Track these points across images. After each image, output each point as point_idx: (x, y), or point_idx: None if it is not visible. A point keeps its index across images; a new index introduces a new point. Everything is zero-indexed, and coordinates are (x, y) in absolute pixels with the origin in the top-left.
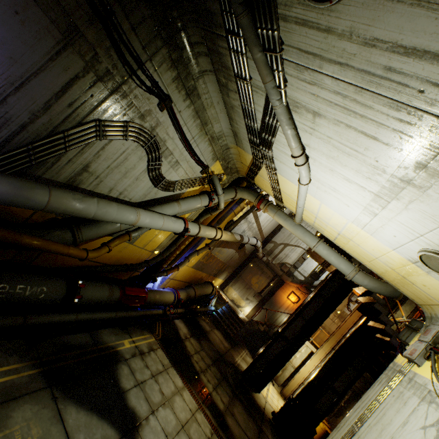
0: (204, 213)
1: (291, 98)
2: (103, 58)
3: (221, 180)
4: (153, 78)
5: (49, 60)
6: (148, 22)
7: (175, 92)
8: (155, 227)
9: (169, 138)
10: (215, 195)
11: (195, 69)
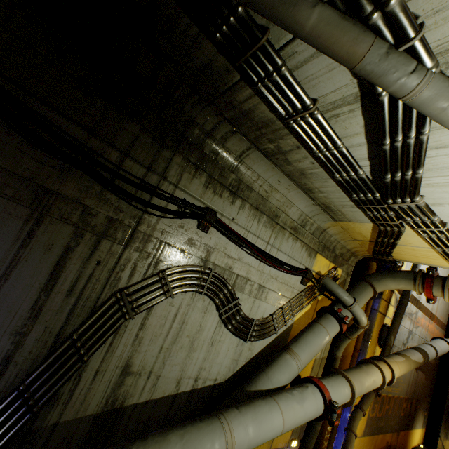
0: (338, 340)
1: (446, 46)
2: (98, 208)
3: (336, 278)
4: (177, 197)
5: (20, 248)
6: (142, 138)
7: (214, 200)
8: (270, 437)
9: (234, 260)
10: (342, 307)
11: (228, 159)
